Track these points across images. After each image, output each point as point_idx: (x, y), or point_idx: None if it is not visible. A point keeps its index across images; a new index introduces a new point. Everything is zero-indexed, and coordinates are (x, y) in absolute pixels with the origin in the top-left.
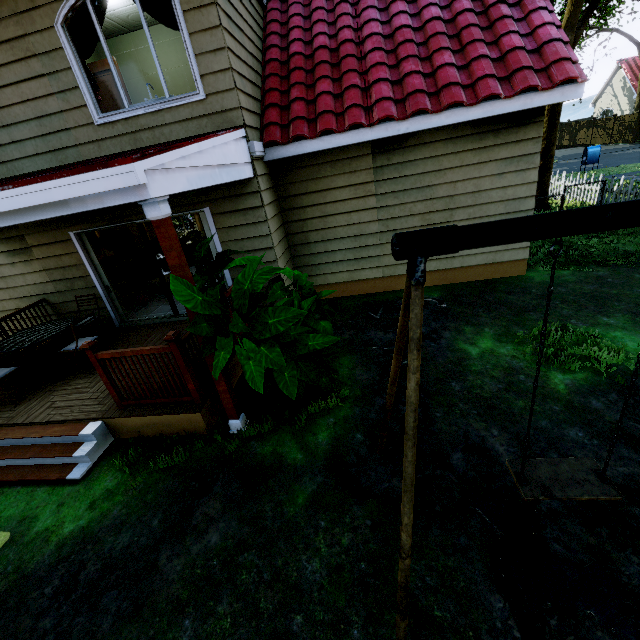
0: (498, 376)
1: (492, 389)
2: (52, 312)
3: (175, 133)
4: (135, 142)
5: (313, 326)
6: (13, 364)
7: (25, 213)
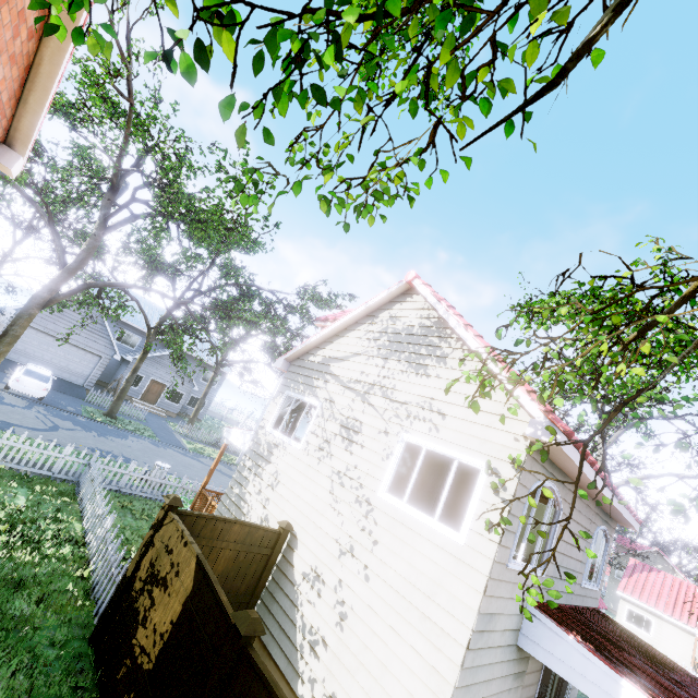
0: None
1: None
2: None
3: (589, 602)
4: (582, 601)
5: None
6: None
7: None
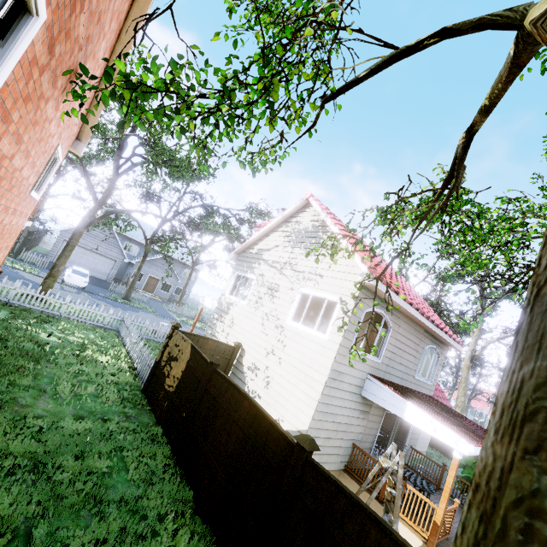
0: None
1: None
2: (350, 452)
3: (423, 390)
4: (416, 388)
5: None
6: (378, 498)
7: None
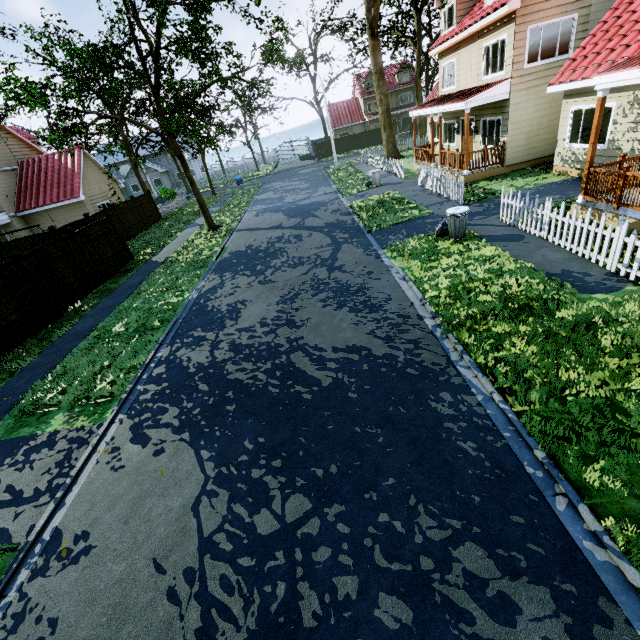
0: None
1: None
2: None
3: None
4: None
5: None
6: None
7: None
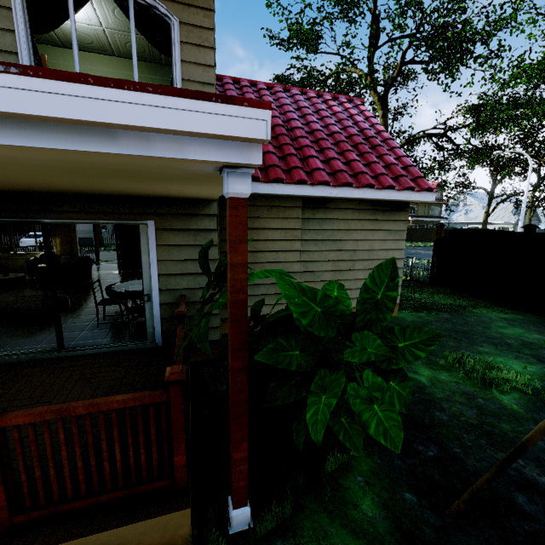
0: (464, 401)
1: (472, 415)
2: None
3: None
4: None
5: None
6: None
7: (4, 127)
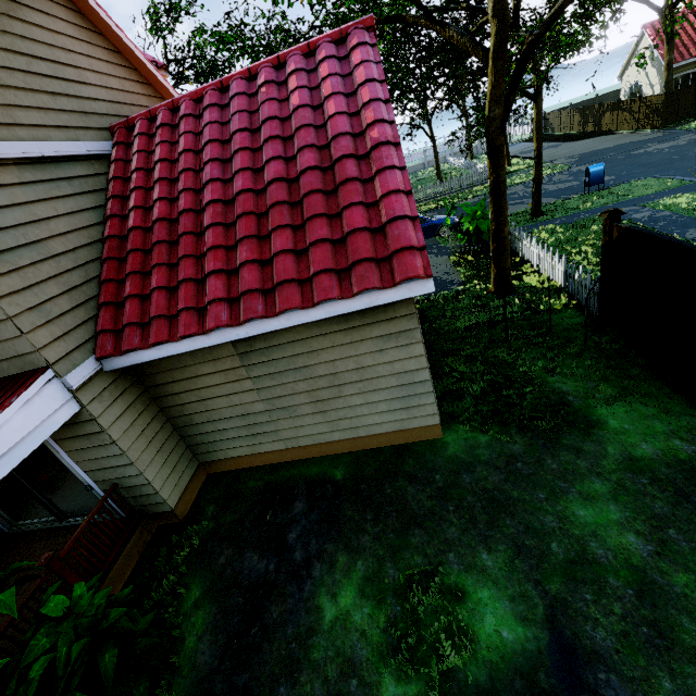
0: (331, 678)
1: None
2: None
3: None
4: None
5: (97, 661)
6: None
7: None
